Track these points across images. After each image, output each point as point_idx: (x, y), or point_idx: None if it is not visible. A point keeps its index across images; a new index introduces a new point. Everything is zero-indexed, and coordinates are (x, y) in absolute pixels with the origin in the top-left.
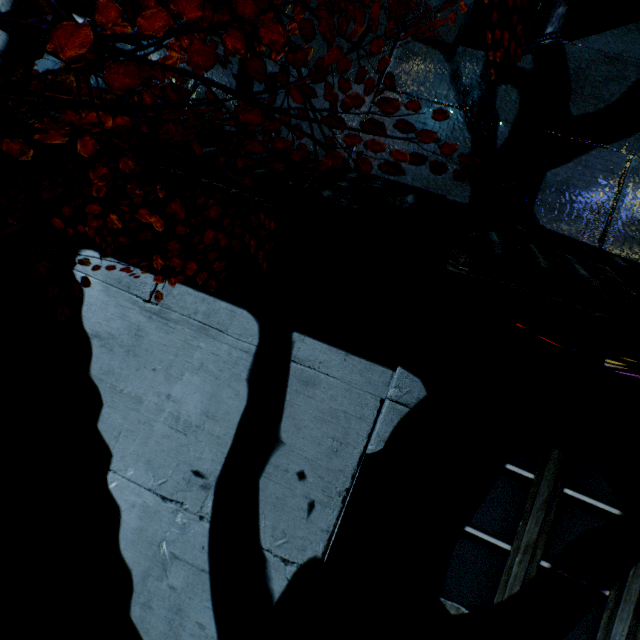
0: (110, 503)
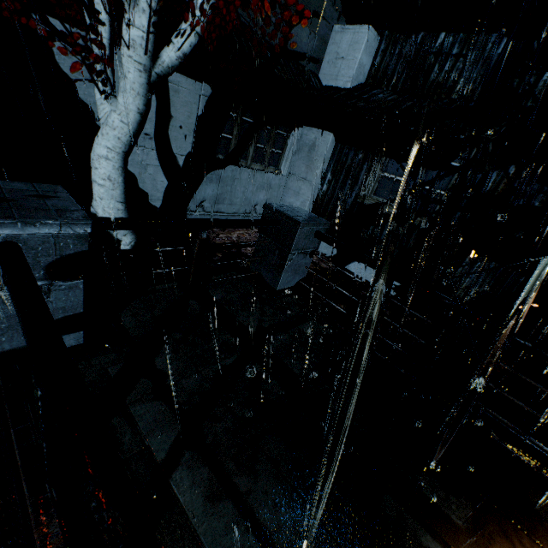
0: None
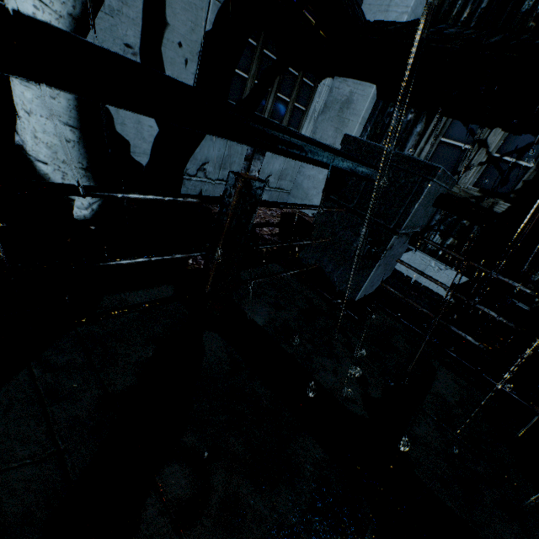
0: None
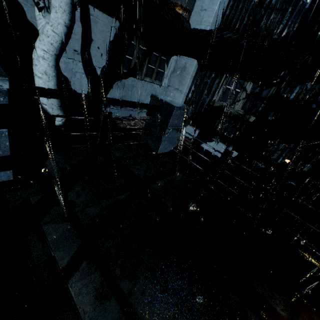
0: None
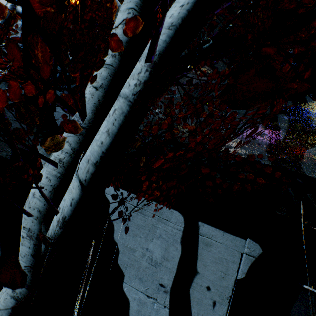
0: (124, 297)
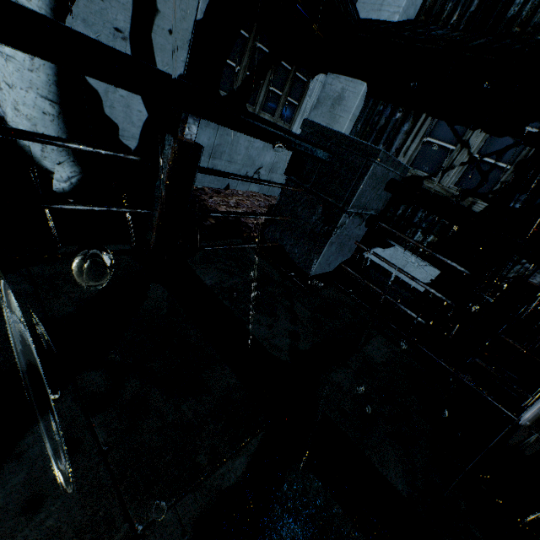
0: None
